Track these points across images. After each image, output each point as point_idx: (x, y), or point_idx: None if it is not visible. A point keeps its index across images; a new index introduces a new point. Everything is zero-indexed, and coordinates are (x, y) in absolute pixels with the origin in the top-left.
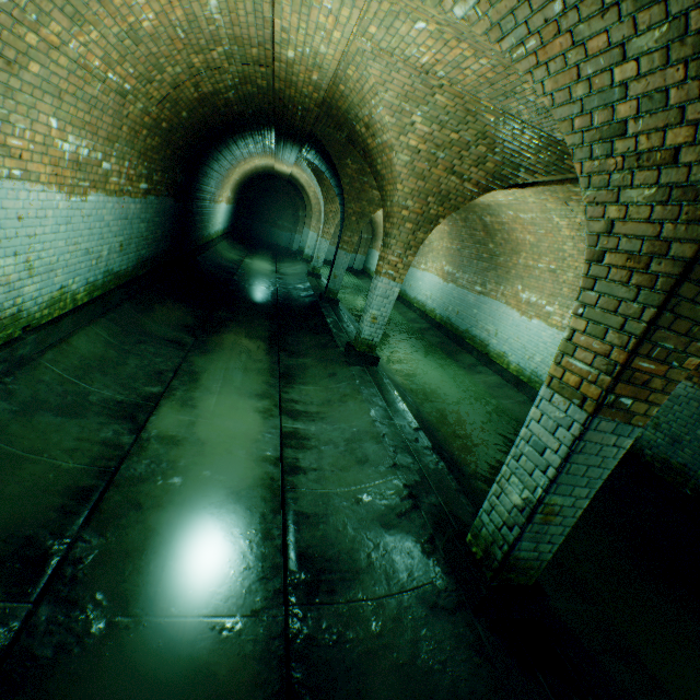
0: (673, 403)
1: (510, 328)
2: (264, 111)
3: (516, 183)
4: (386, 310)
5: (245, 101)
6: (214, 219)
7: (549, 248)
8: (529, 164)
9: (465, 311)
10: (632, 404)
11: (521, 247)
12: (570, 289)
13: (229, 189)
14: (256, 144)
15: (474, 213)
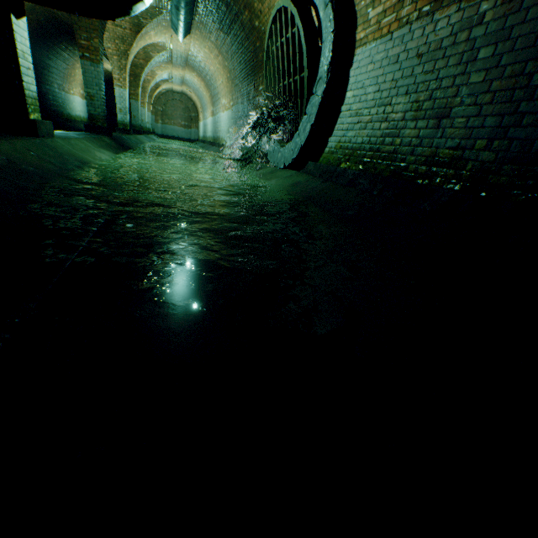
0: (239, 116)
1: (222, 123)
2: (49, 18)
3: (146, 26)
4: (125, 105)
5: (33, 12)
6: (71, 105)
7: (217, 70)
8: (141, 15)
9: (216, 127)
10: (90, 56)
11: (215, 76)
12: (226, 88)
13: (79, 88)
14: (73, 47)
15: (198, 65)
